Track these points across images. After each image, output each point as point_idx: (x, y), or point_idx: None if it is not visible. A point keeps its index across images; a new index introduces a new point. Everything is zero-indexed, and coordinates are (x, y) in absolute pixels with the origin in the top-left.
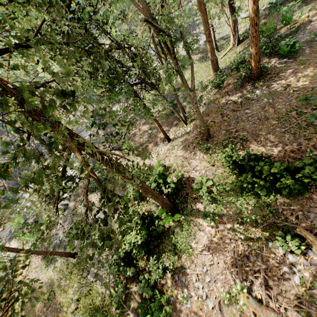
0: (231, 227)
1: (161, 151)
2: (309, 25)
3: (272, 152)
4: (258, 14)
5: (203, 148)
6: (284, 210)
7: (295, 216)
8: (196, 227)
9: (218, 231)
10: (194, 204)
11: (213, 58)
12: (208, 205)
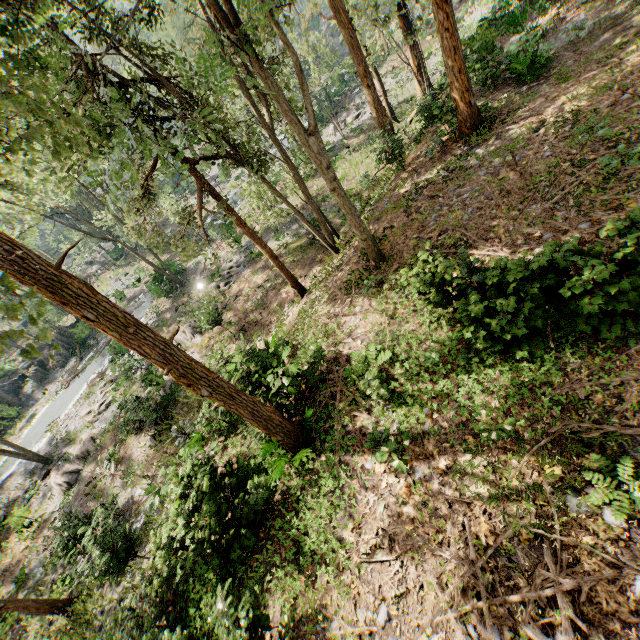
0: (448, 466)
1: (286, 318)
2: (564, 23)
3: (532, 256)
4: None
5: (368, 284)
6: (594, 392)
7: (631, 404)
8: (355, 481)
9: (414, 482)
10: (350, 420)
11: (383, 121)
12: (384, 415)
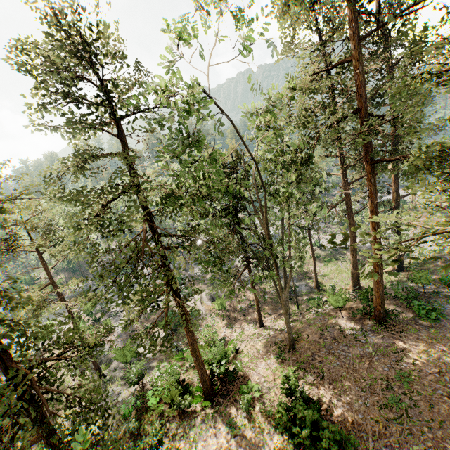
0: None
1: (247, 331)
2: None
3: (334, 408)
4: (381, 265)
5: (279, 355)
6: None
7: None
8: (215, 429)
9: (229, 448)
10: (230, 406)
11: (354, 271)
12: (240, 416)
